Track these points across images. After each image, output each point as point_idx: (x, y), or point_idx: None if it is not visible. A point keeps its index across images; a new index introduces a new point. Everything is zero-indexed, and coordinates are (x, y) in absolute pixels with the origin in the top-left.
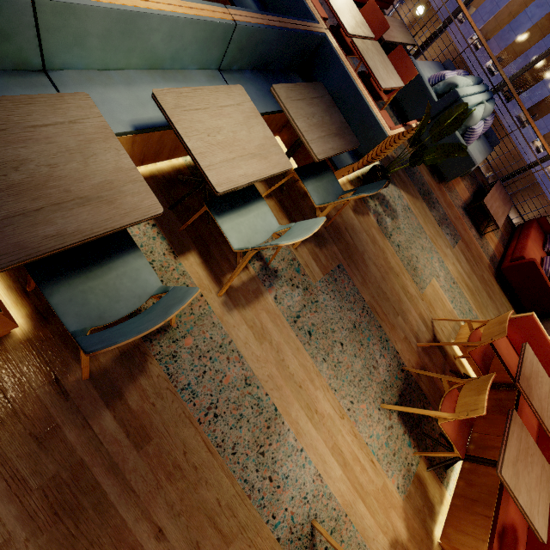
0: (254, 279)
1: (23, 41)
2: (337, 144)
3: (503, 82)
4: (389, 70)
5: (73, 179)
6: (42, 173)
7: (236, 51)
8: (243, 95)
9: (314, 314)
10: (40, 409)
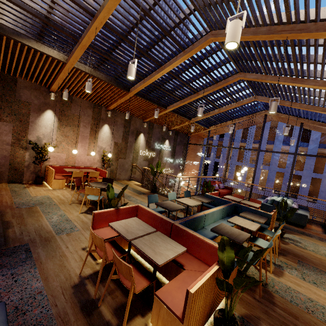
0: (275, 268)
1: (203, 222)
2: (263, 219)
3: (286, 193)
4: (254, 203)
5: (235, 232)
6: (231, 232)
7: (224, 213)
8: (238, 217)
9: (309, 277)
10: (258, 305)
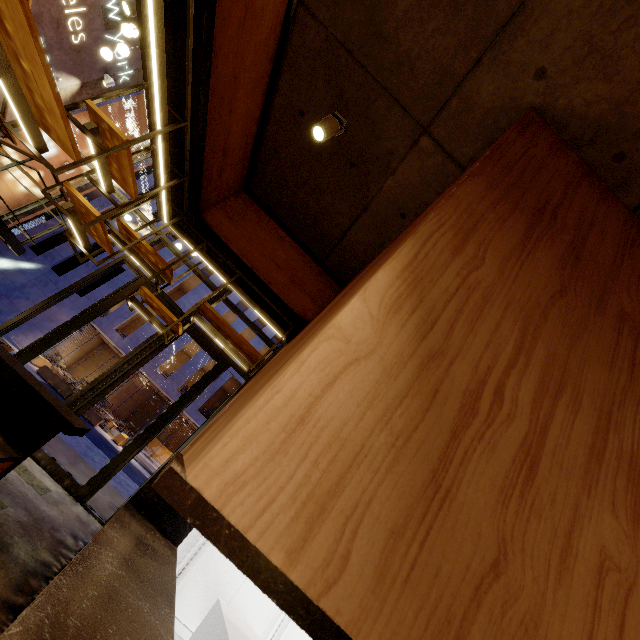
0: None
1: None
2: None
3: None
4: None
5: None
6: None
7: None
8: None
9: None
10: None
